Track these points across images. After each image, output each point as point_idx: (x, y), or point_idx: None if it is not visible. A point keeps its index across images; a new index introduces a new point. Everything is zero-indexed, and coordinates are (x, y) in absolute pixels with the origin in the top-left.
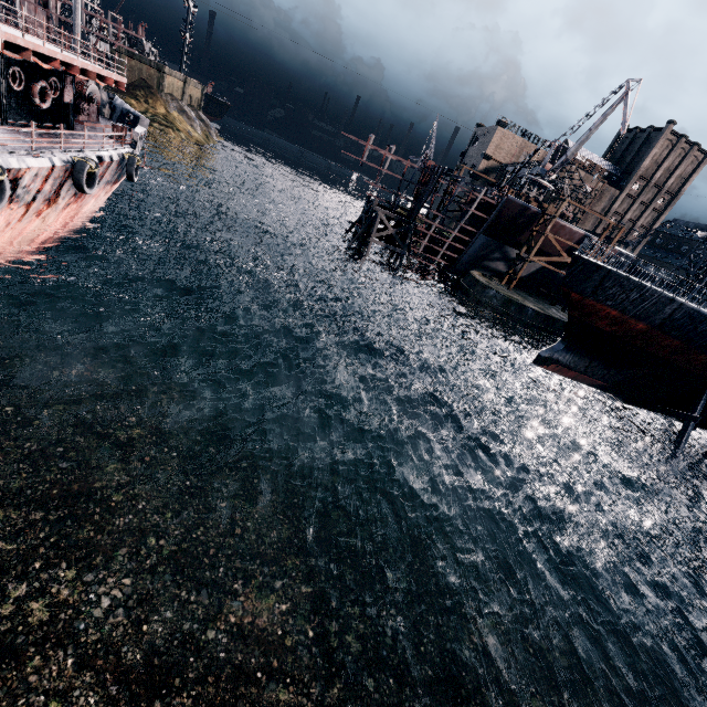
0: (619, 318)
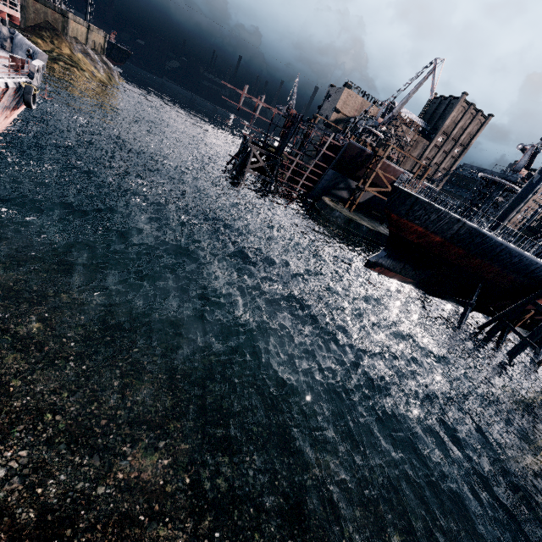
0: (423, 233)
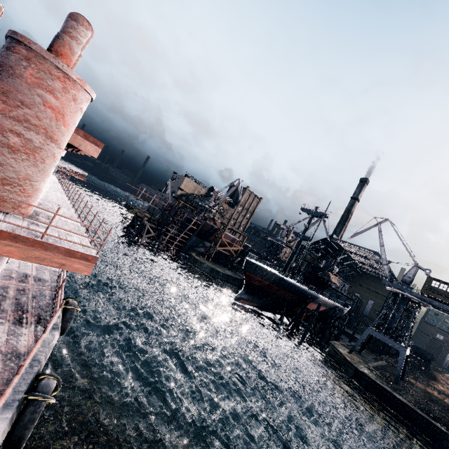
0: (261, 280)
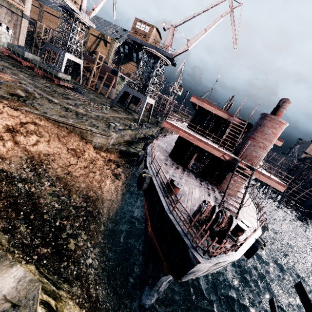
0: None
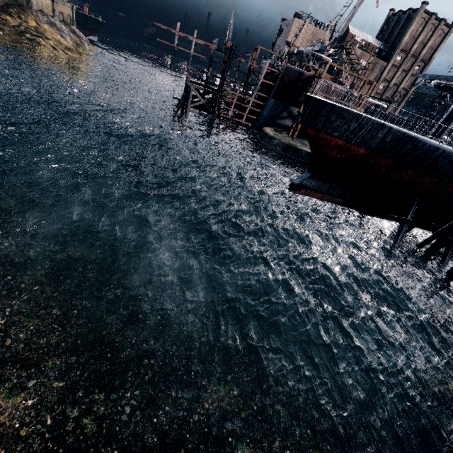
0: (345, 146)
